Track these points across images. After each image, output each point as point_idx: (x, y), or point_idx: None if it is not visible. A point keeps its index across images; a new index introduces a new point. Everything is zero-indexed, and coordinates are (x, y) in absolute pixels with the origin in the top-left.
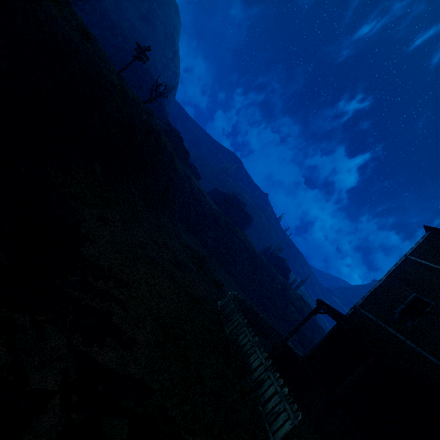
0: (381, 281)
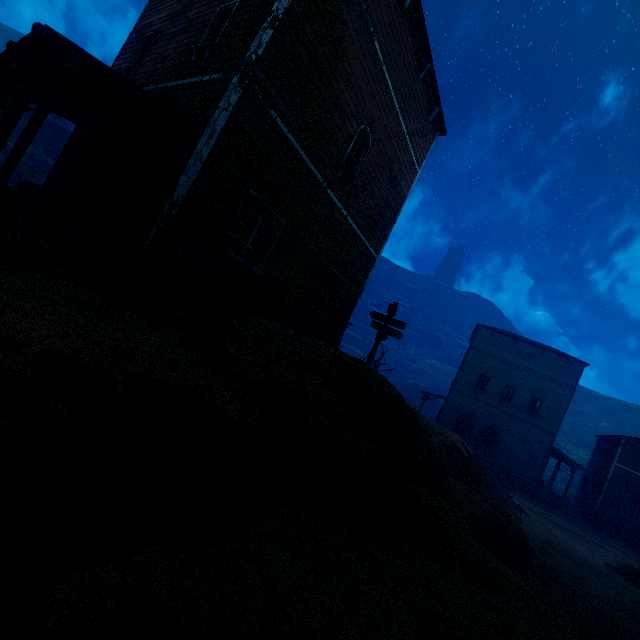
0: (122, 48)
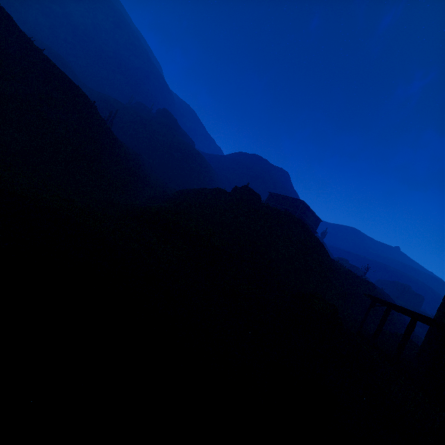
0: None
